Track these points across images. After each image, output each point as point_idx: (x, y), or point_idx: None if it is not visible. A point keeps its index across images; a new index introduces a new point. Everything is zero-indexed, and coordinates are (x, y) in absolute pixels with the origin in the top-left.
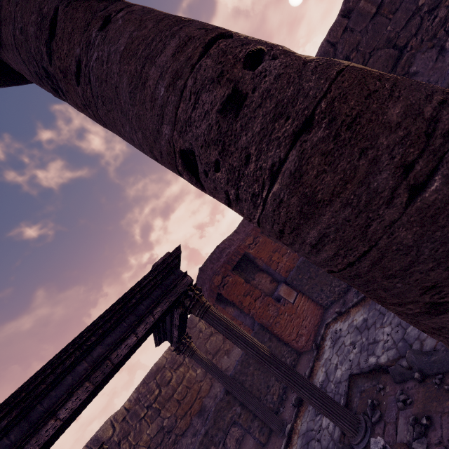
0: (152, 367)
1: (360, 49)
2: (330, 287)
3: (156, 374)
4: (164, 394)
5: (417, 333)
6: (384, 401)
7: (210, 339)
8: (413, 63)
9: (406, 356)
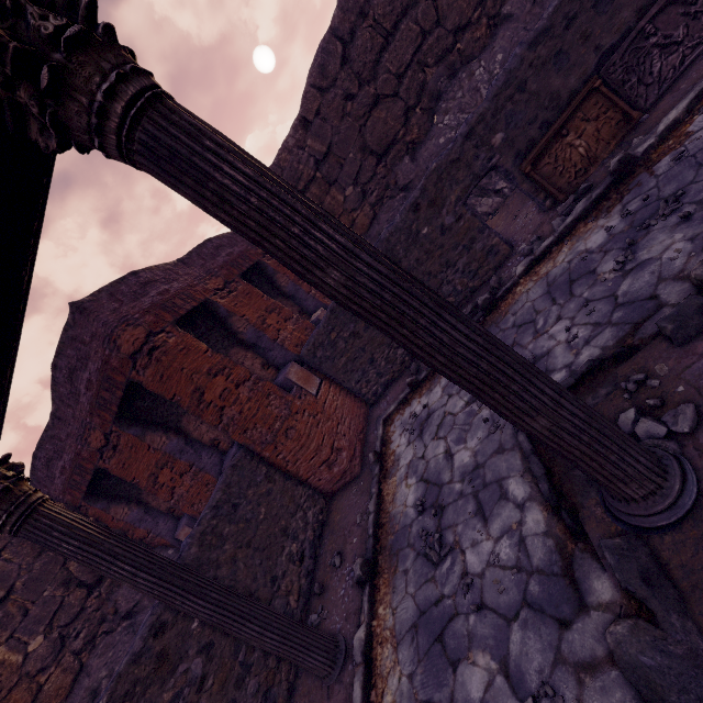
0: None
1: None
2: (388, 351)
3: None
4: None
5: (651, 278)
6: (678, 387)
7: None
8: (507, 0)
9: (702, 270)
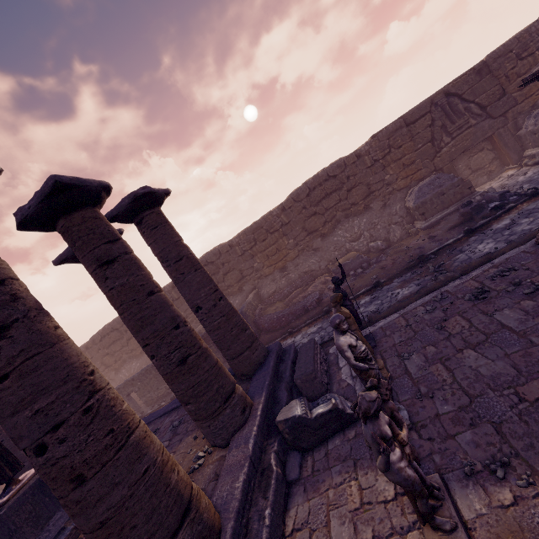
0: None
1: None
2: None
3: None
4: None
5: None
6: None
7: None
8: None
9: None
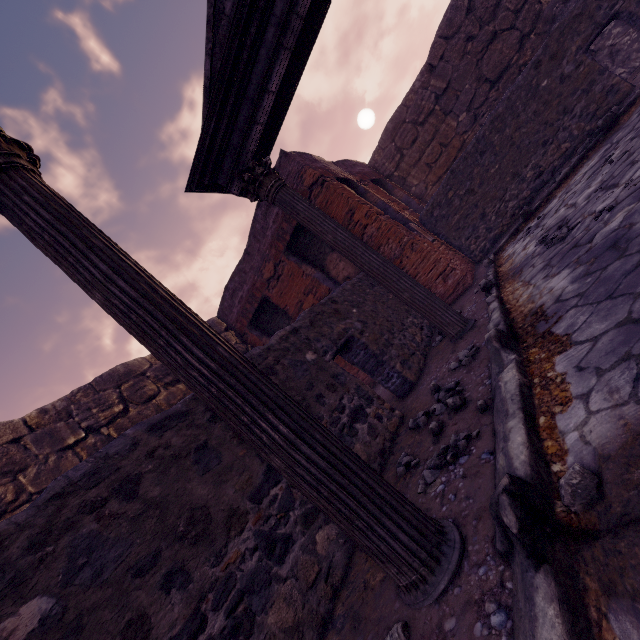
0: (116, 366)
1: None
2: (499, 205)
3: (121, 380)
4: (135, 415)
5: None
6: None
7: None
8: None
9: None
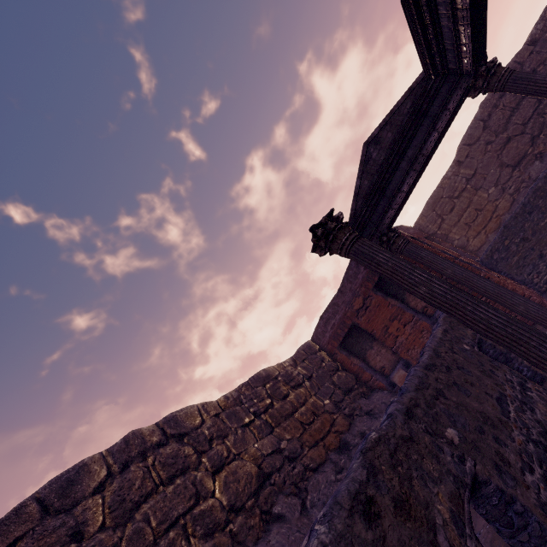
0: (260, 371)
1: (546, 64)
2: None
3: (265, 381)
4: (279, 407)
5: None
6: None
7: (337, 373)
8: None
9: None
